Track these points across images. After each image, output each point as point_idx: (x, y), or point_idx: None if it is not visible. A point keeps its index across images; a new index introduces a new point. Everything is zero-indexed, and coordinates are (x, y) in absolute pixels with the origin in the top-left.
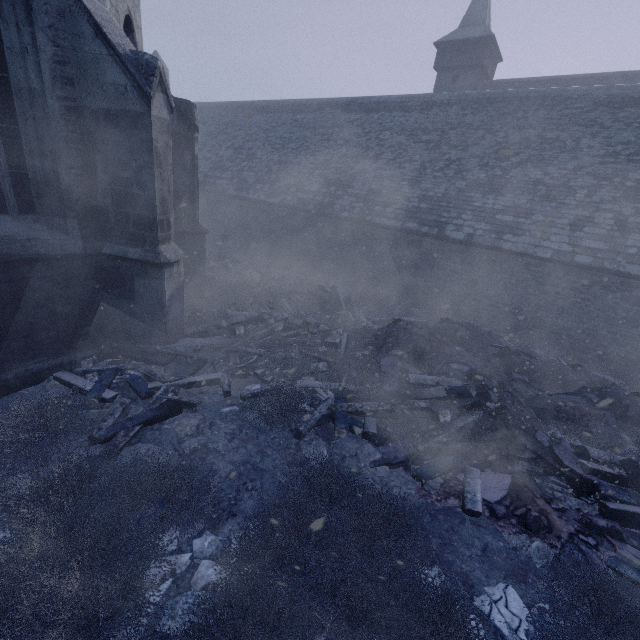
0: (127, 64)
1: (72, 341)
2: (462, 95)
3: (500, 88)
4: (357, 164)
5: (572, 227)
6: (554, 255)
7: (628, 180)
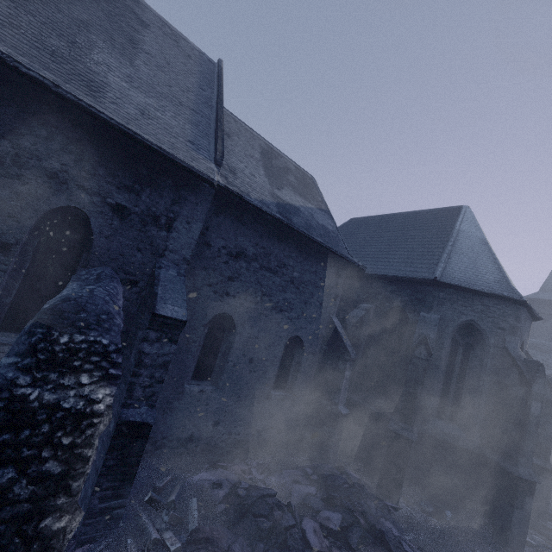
0: (550, 383)
1: None
2: None
3: None
4: None
5: None
6: None
7: None
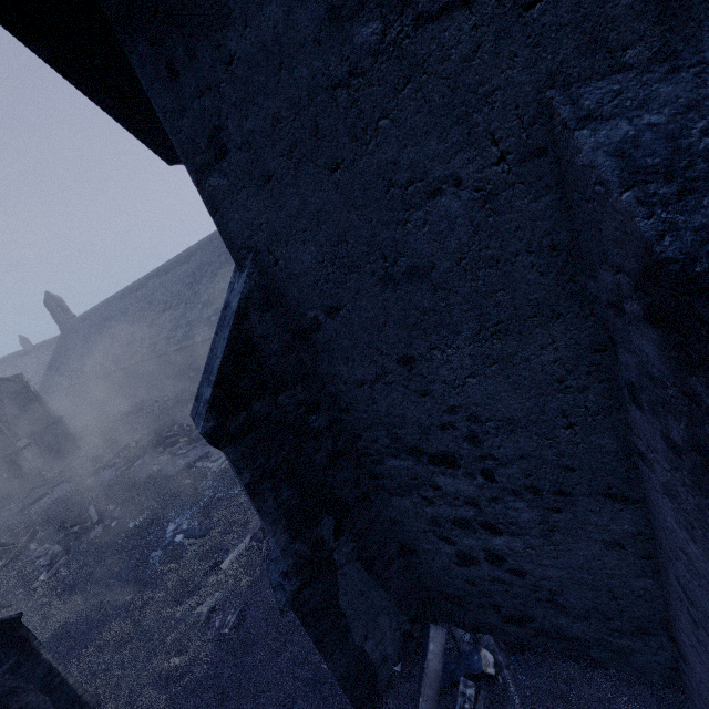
0: None
1: (6, 495)
2: (200, 243)
3: None
4: (163, 316)
5: None
6: None
7: None
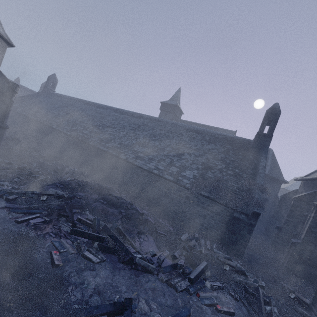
0: None
1: None
2: (151, 117)
3: (180, 121)
4: (106, 128)
5: (158, 161)
6: (148, 168)
7: (180, 151)
